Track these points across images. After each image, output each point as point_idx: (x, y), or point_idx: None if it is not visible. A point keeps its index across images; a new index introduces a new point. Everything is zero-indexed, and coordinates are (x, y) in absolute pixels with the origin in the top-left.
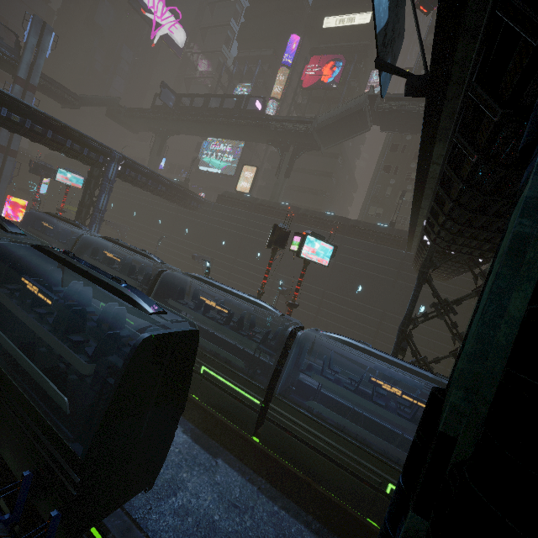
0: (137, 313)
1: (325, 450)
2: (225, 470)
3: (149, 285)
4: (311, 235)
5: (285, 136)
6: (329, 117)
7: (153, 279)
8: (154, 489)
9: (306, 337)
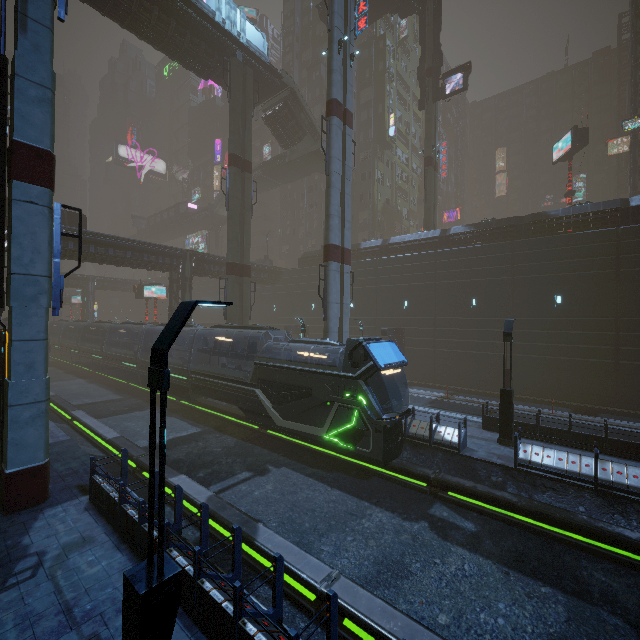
0: (78, 347)
1: (113, 362)
2: (91, 384)
3: (81, 332)
4: (147, 285)
5: (207, 221)
6: (218, 200)
7: (82, 329)
8: (57, 386)
9: (122, 328)
